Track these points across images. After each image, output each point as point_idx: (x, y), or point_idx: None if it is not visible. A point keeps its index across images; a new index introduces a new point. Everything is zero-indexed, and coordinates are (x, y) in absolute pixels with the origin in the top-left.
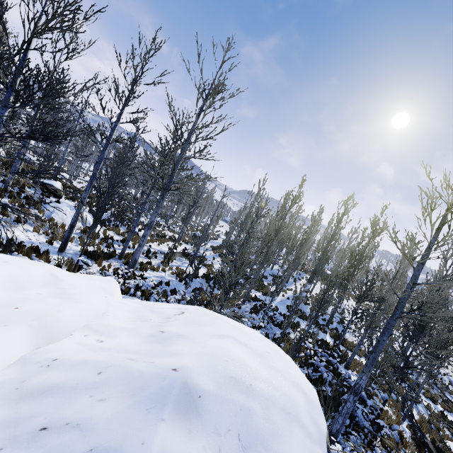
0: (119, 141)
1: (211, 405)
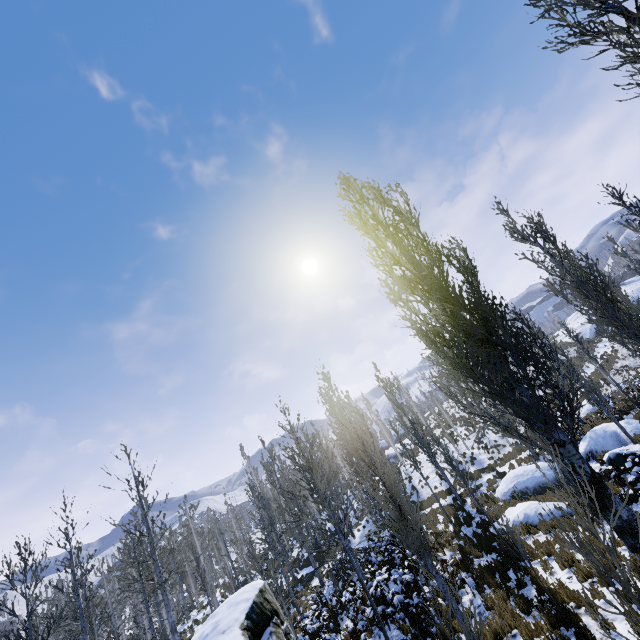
0: (93, 596)
1: (220, 610)
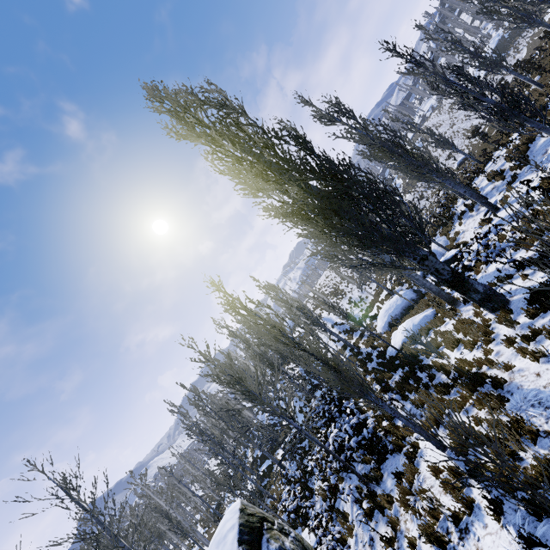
0: None
1: None
